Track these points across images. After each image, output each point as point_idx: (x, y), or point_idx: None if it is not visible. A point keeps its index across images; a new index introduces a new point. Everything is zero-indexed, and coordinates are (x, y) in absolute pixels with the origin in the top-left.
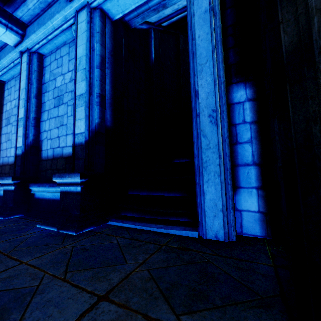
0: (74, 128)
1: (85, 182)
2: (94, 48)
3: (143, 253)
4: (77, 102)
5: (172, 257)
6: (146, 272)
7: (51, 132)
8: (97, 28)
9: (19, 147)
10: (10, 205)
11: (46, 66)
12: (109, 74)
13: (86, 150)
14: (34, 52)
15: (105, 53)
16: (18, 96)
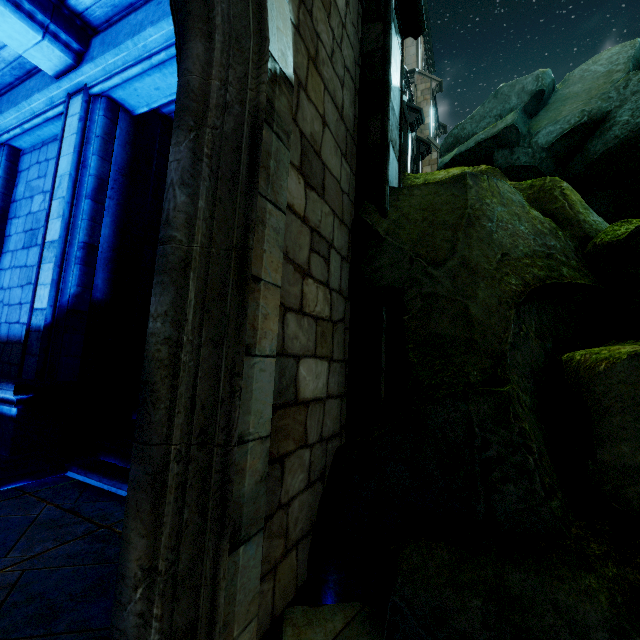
0: (33, 298)
1: (28, 400)
2: (86, 164)
3: (55, 539)
4: (45, 253)
5: (91, 549)
6: (17, 574)
7: (12, 293)
8: (98, 130)
9: None
10: None
11: (23, 171)
12: (113, 209)
13: (43, 341)
14: (3, 144)
15: (109, 171)
16: None
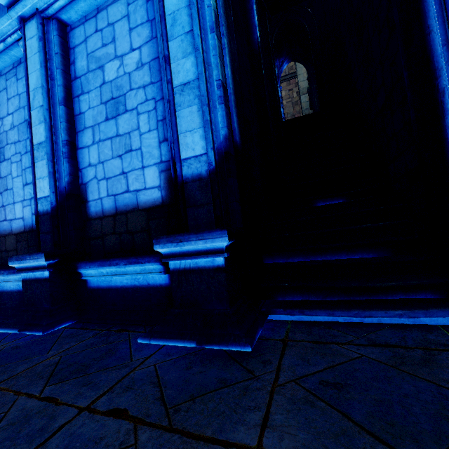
0: (178, 148)
1: (228, 248)
2: None
3: None
4: (178, 99)
5: None
6: None
7: (106, 166)
8: None
9: (43, 197)
10: (44, 307)
11: (77, 46)
12: (226, 48)
13: (215, 187)
14: (51, 18)
15: (217, 6)
16: (27, 102)
